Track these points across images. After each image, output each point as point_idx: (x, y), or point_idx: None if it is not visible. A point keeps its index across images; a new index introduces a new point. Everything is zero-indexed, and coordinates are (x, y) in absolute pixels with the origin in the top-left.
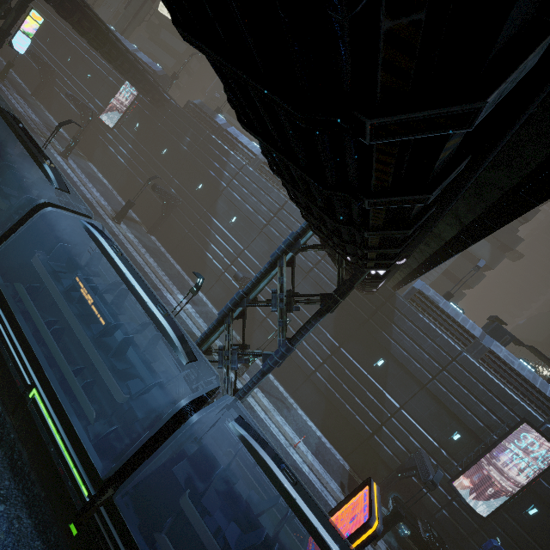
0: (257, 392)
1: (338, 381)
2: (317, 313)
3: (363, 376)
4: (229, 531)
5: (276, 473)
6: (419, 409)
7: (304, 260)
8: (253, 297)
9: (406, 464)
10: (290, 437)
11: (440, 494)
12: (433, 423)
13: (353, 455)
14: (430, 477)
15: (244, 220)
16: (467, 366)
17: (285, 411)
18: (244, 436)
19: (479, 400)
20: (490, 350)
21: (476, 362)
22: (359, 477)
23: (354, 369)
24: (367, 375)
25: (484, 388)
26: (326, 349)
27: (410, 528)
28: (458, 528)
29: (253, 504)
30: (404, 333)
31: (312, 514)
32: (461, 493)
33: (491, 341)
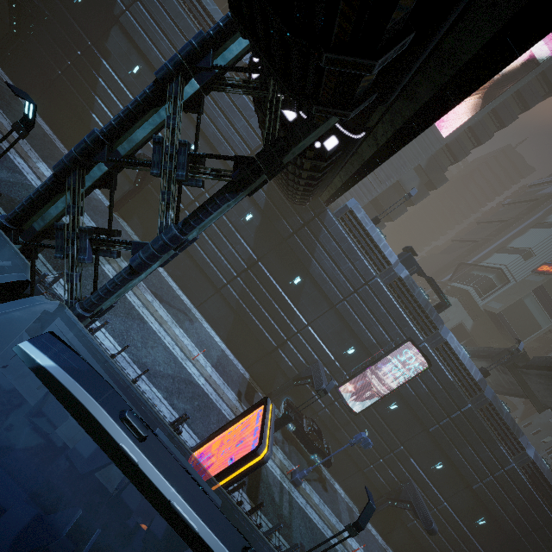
0: (153, 301)
1: (250, 296)
2: (226, 186)
3: (278, 293)
4: (5, 522)
5: (105, 428)
6: (325, 327)
7: (230, 151)
8: (126, 153)
9: (303, 374)
10: (189, 351)
11: (326, 397)
12: (334, 339)
13: (255, 365)
14: (322, 386)
15: (152, 75)
16: (376, 290)
17: (187, 323)
18: (45, 370)
19: (378, 321)
20: (399, 277)
21: (385, 287)
22: (258, 384)
23: (269, 286)
24: (281, 293)
25: (385, 310)
26: (243, 262)
27: (296, 425)
28: (334, 421)
29: (80, 458)
30: (326, 253)
31: (165, 482)
32: (343, 396)
33: (402, 269)
